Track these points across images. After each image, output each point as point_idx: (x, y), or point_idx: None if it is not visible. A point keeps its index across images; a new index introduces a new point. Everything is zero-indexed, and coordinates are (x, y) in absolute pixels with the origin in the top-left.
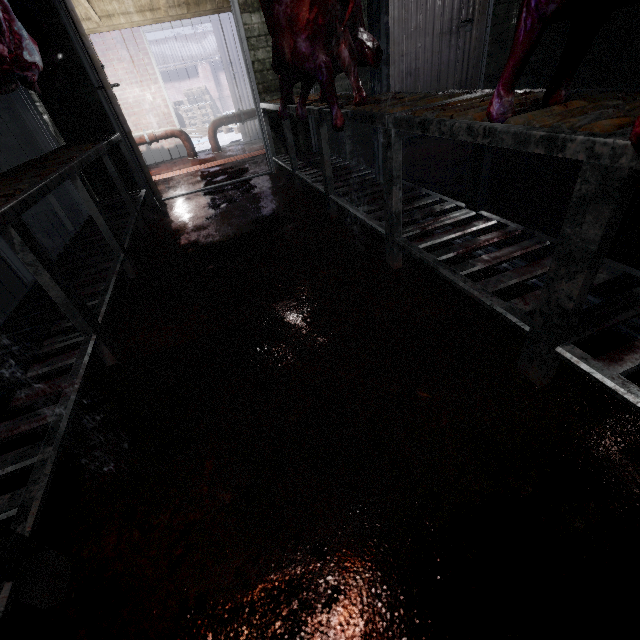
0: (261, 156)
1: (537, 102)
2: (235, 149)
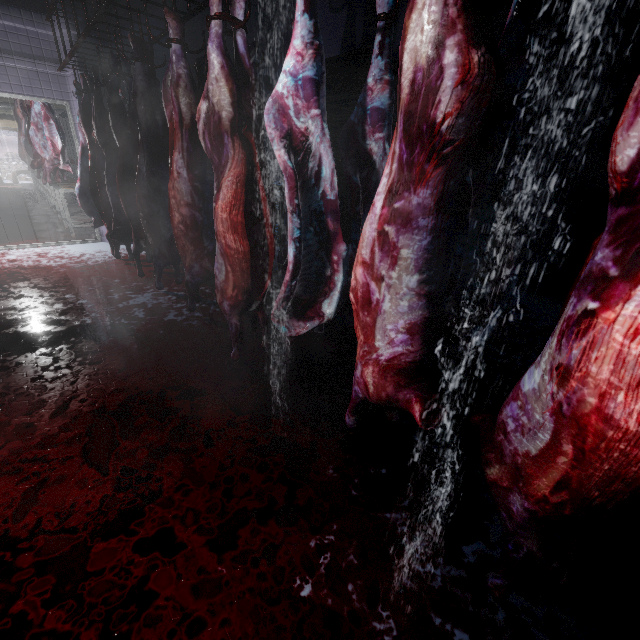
0: None
1: None
2: (28, 185)
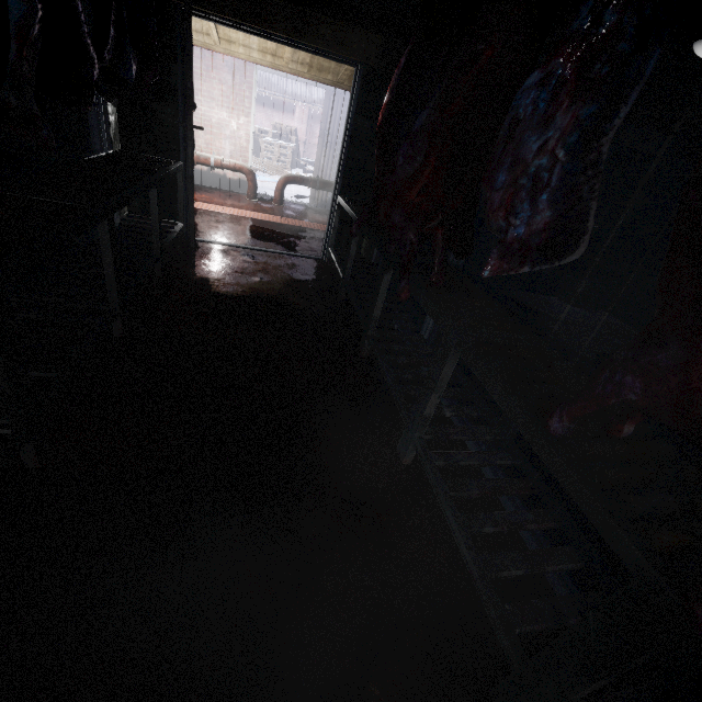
0: (319, 232)
1: (601, 410)
2: (297, 210)
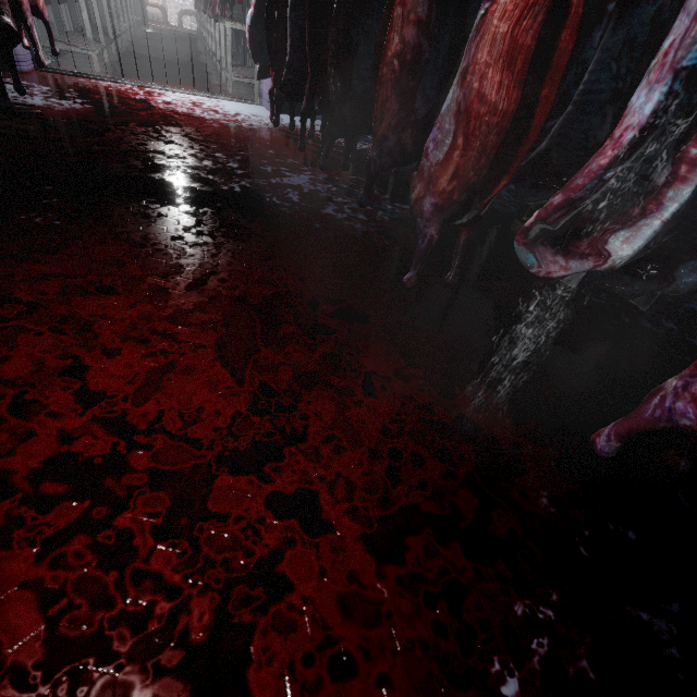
0: None
1: None
2: (191, 31)
